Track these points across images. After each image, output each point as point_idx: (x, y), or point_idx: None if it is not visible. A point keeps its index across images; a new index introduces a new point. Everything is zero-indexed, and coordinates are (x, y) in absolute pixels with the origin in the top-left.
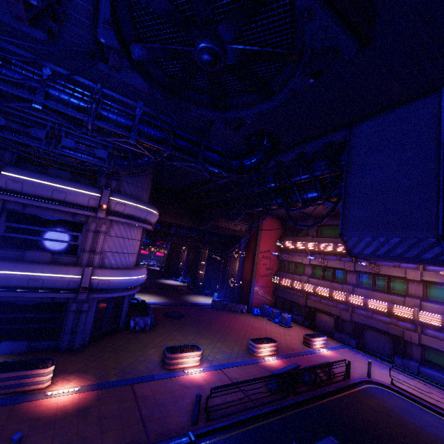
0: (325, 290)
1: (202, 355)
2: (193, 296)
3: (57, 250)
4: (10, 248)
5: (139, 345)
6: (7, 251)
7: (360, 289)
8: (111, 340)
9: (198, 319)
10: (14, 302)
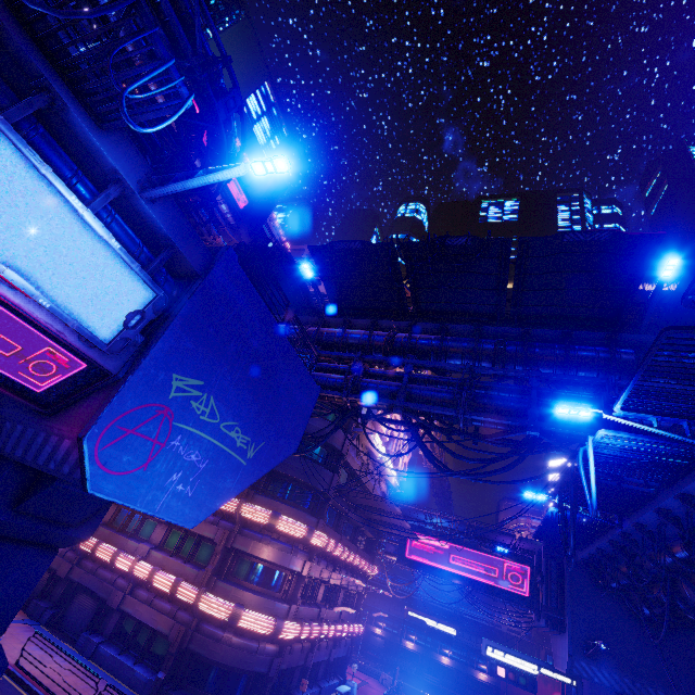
0: None
1: None
2: None
3: None
4: None
5: None
6: None
7: (105, 529)
8: None
9: None
10: None
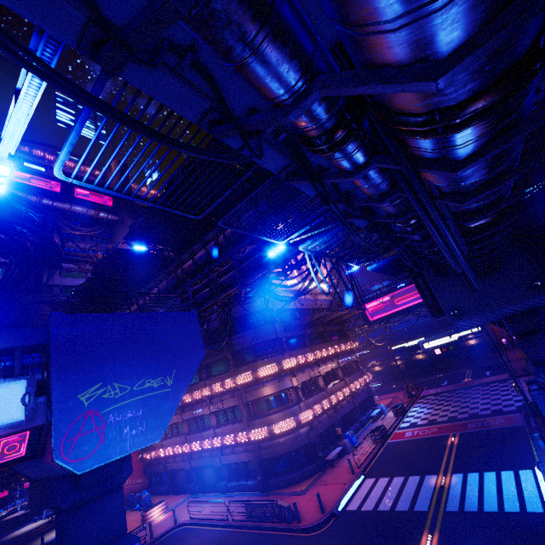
0: (170, 449)
1: None
2: (48, 534)
3: None
4: None
5: None
6: None
7: (189, 436)
8: None
9: None
10: None
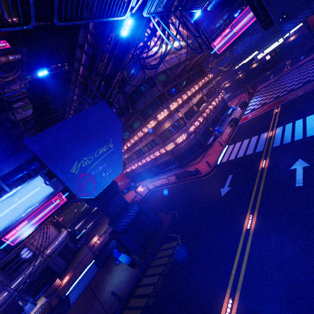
0: (133, 166)
1: (102, 233)
2: None
3: (27, 260)
4: (14, 274)
5: (83, 249)
6: (14, 275)
7: (138, 159)
8: (75, 257)
9: (104, 219)
10: (33, 280)
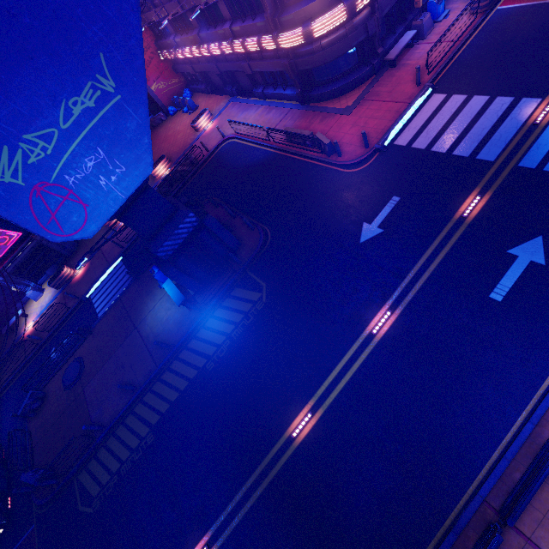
0: (188, 52)
1: None
2: None
3: None
4: None
5: None
6: None
7: (202, 35)
8: None
9: None
10: (23, 262)
